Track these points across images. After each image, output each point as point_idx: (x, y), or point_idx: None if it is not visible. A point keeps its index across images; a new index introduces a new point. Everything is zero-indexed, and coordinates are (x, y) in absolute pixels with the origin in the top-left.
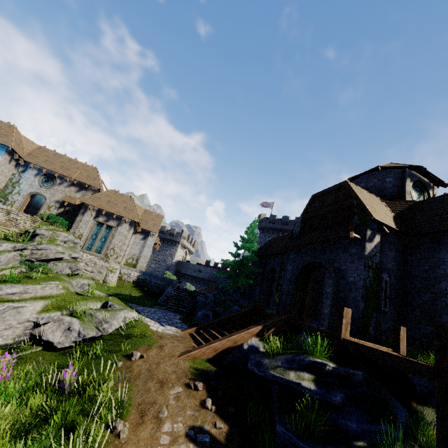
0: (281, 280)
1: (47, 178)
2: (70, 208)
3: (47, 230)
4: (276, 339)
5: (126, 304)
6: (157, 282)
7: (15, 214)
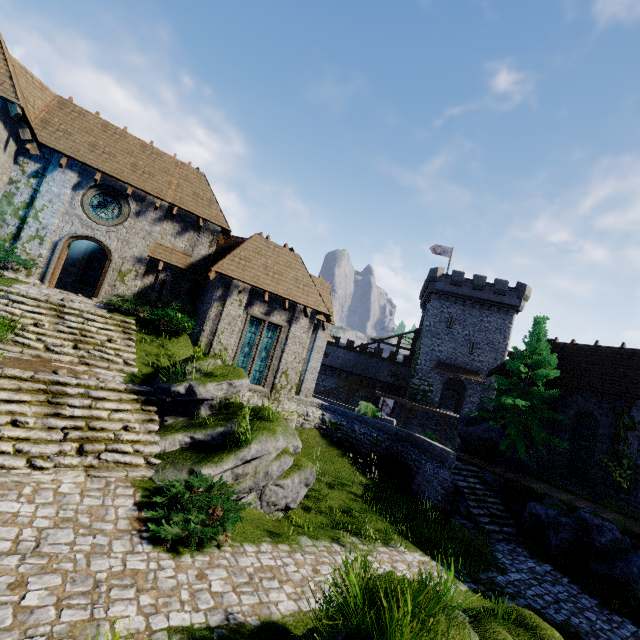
0: (629, 448)
1: (104, 197)
2: (168, 276)
3: (216, 383)
4: None
5: (510, 595)
6: (370, 434)
7: (73, 314)
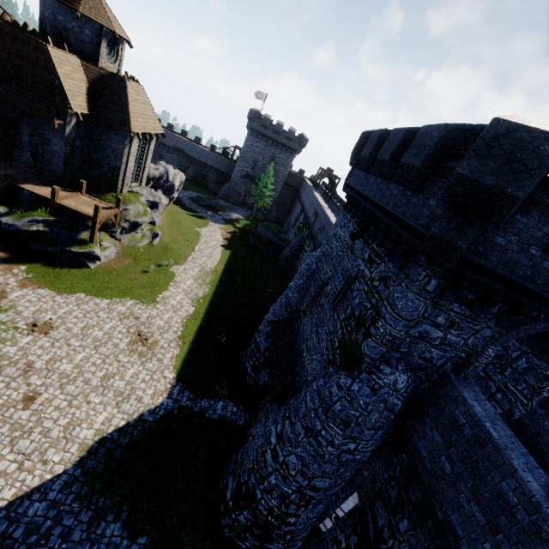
0: None
1: None
2: None
3: None
4: (3, 195)
5: None
6: None
7: None
